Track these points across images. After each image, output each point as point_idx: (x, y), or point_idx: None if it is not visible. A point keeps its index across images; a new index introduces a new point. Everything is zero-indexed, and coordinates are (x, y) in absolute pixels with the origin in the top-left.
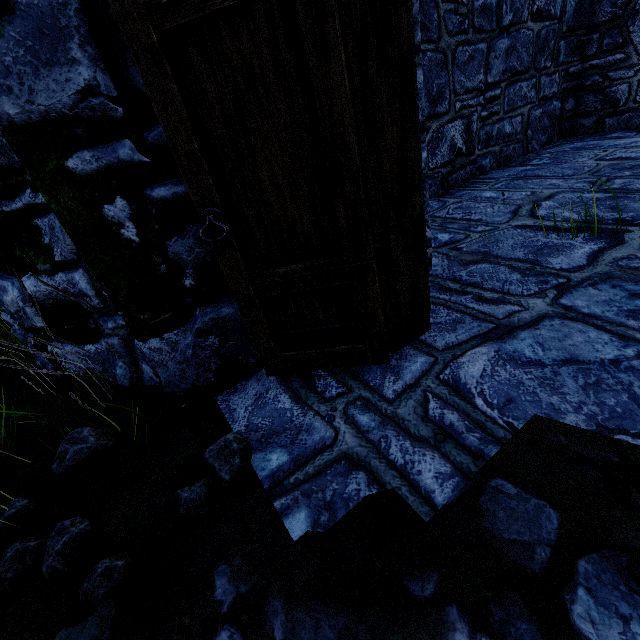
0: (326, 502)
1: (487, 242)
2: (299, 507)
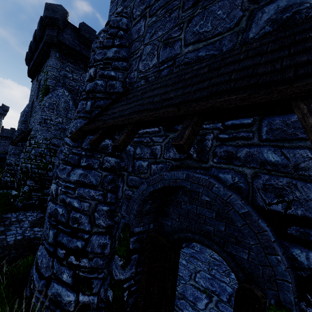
0: None
1: (184, 289)
2: None
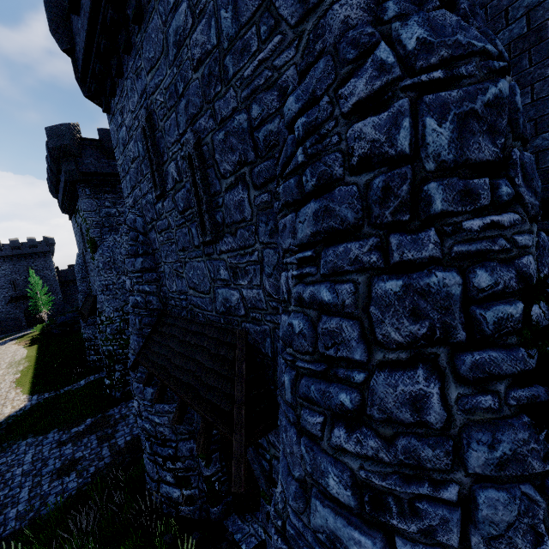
0: (248, 542)
1: None
2: (244, 544)
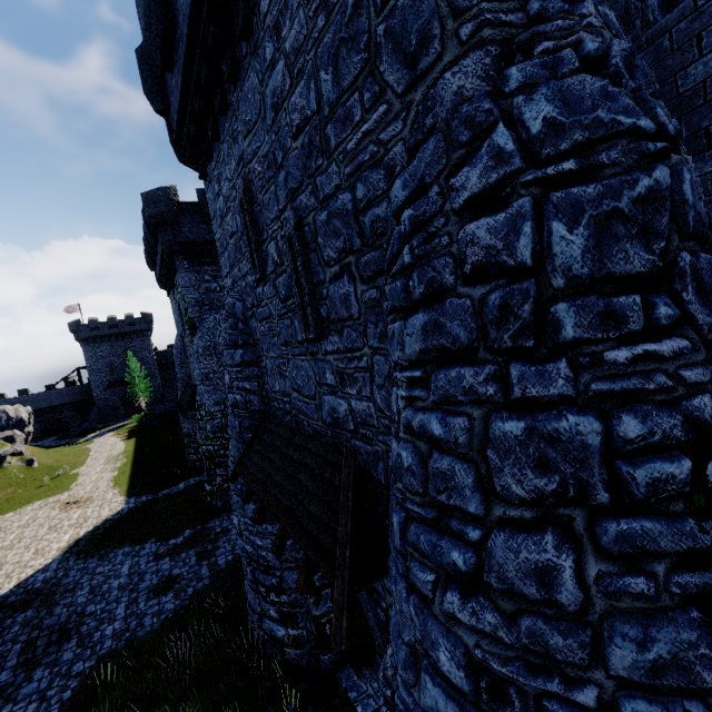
0: (365, 704)
1: None
2: (359, 705)
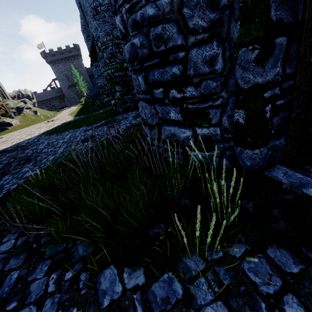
0: None
1: None
2: None
